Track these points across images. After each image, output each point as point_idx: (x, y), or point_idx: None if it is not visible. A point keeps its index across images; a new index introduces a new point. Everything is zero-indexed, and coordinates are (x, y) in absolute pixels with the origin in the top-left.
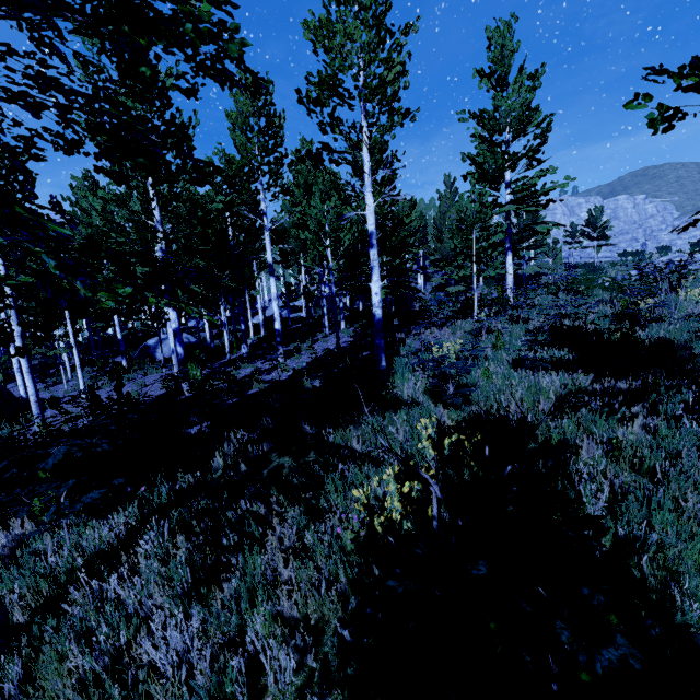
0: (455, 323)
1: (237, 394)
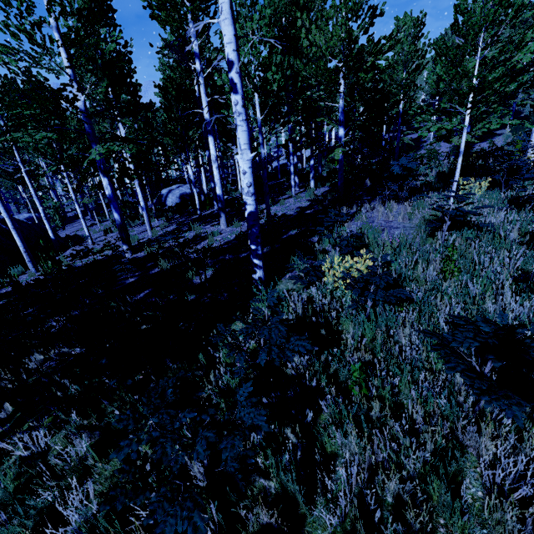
0: (424, 197)
1: (103, 286)
